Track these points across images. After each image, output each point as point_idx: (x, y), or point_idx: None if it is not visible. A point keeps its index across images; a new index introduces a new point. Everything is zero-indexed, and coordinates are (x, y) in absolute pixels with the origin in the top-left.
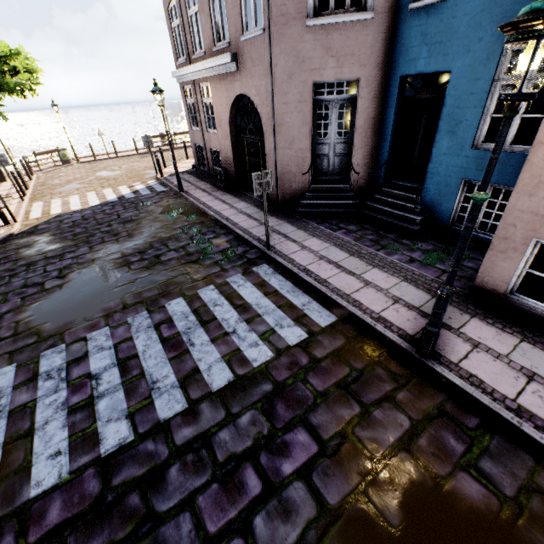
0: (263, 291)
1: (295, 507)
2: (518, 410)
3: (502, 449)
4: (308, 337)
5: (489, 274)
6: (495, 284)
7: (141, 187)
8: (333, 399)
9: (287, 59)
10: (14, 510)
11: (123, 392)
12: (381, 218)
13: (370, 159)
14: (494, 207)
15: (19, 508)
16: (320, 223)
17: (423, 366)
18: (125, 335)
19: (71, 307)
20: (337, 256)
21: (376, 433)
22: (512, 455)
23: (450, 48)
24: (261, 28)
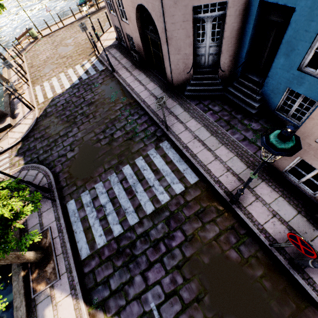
0: (165, 160)
1: (176, 256)
2: (262, 230)
3: (250, 242)
4: (185, 189)
5: (277, 162)
6: (279, 167)
7: (88, 66)
8: (192, 220)
9: None
10: (95, 251)
11: (115, 213)
12: (235, 101)
13: (232, 58)
14: None
15: (96, 250)
16: (197, 105)
17: (231, 207)
18: (109, 186)
19: (83, 170)
20: (203, 135)
21: (205, 234)
22: (253, 244)
23: None
24: None
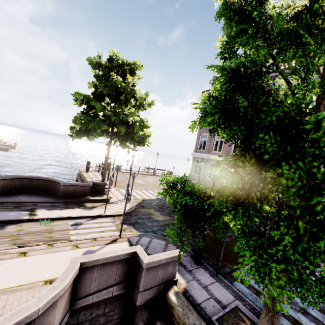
0: None
1: None
2: None
3: None
4: None
5: None
6: None
7: None
8: None
9: None
10: None
11: (314, 308)
12: None
13: None
14: None
15: None
16: None
17: None
18: None
19: (223, 255)
20: None
21: None
22: None
23: None
24: None
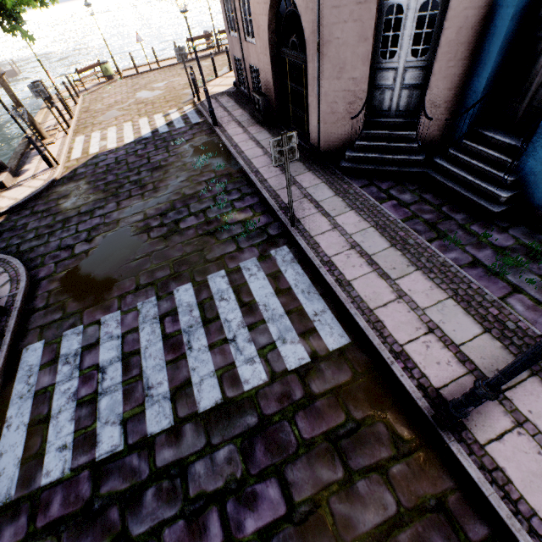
0: (275, 286)
1: None
2: None
3: None
4: (310, 361)
5: None
6: None
7: (176, 116)
8: (317, 453)
9: None
10: (29, 493)
11: (122, 393)
12: (450, 186)
13: (453, 95)
14: None
15: (33, 493)
16: (365, 187)
17: (437, 435)
18: (132, 324)
19: (93, 280)
20: (373, 245)
21: (352, 511)
22: None
23: None
24: None
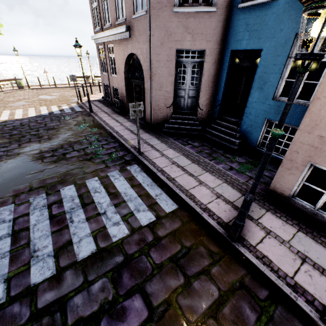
0: (130, 183)
1: None
2: (295, 286)
3: (283, 318)
4: (156, 219)
5: (279, 182)
6: (283, 190)
7: (66, 107)
8: (166, 270)
9: (160, 32)
10: None
11: (9, 258)
12: (214, 139)
13: (210, 101)
14: (283, 138)
15: None
16: (176, 140)
17: (232, 247)
18: (24, 211)
19: None
20: (183, 162)
21: (193, 302)
22: (290, 324)
23: (263, 34)
24: (145, 10)
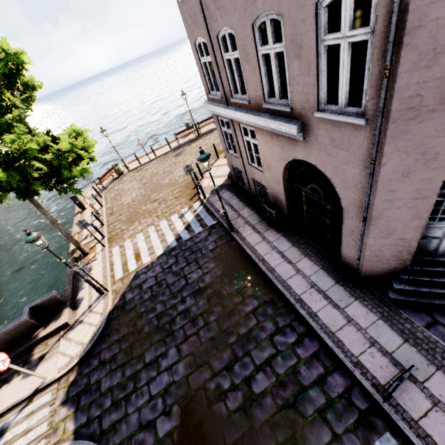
0: None
1: None
2: None
3: None
4: None
5: None
6: None
7: (190, 217)
8: None
9: (405, 157)
10: None
11: None
12: None
13: None
14: None
15: None
16: (432, 328)
17: None
18: None
19: None
20: None
21: None
22: None
23: None
24: (357, 112)
